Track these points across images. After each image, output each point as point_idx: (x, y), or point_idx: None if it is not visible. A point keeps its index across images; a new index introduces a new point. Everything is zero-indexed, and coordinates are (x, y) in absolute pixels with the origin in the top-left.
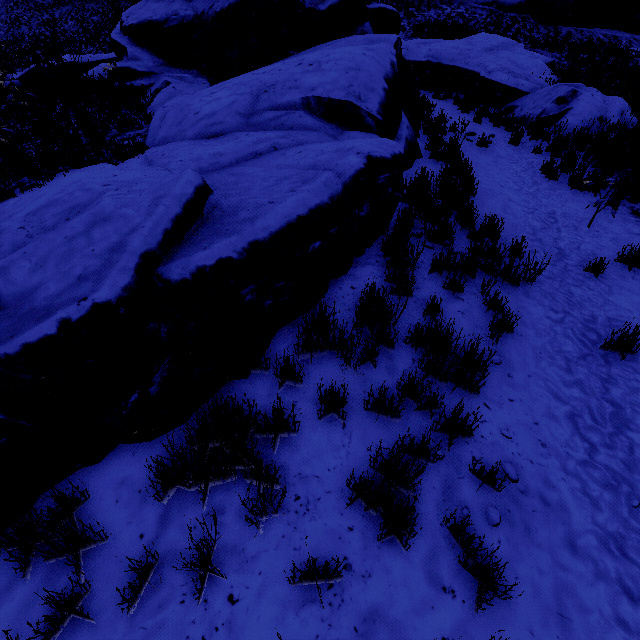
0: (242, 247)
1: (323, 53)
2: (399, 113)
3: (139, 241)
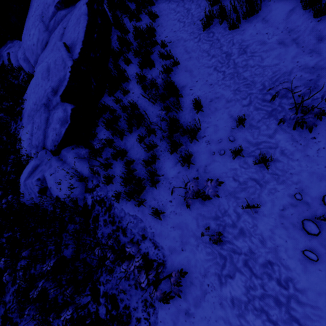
0: (82, 44)
1: None
2: None
3: (65, 55)
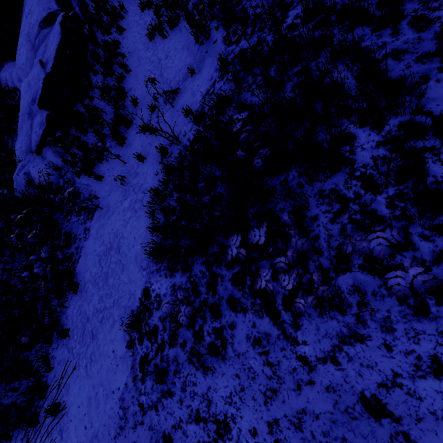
0: (54, 60)
1: (28, 5)
2: None
3: (39, 70)
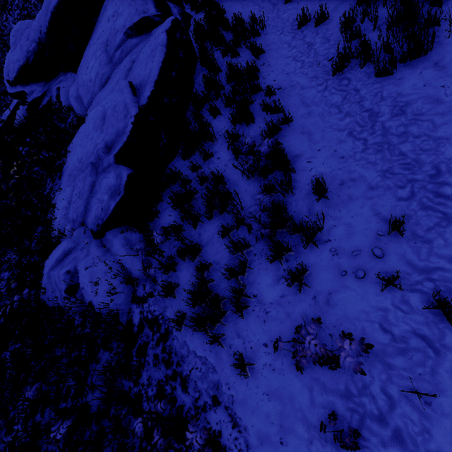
0: (154, 85)
1: (113, 6)
2: (166, 4)
3: (129, 100)
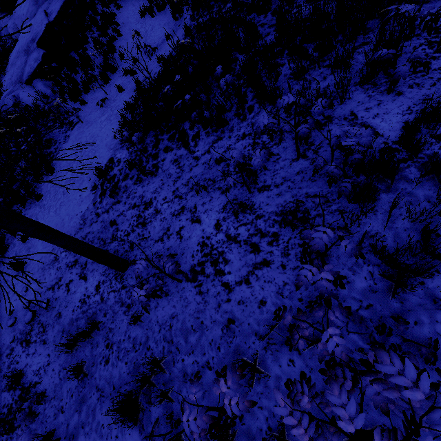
0: (57, 13)
1: None
2: None
3: (44, 17)
